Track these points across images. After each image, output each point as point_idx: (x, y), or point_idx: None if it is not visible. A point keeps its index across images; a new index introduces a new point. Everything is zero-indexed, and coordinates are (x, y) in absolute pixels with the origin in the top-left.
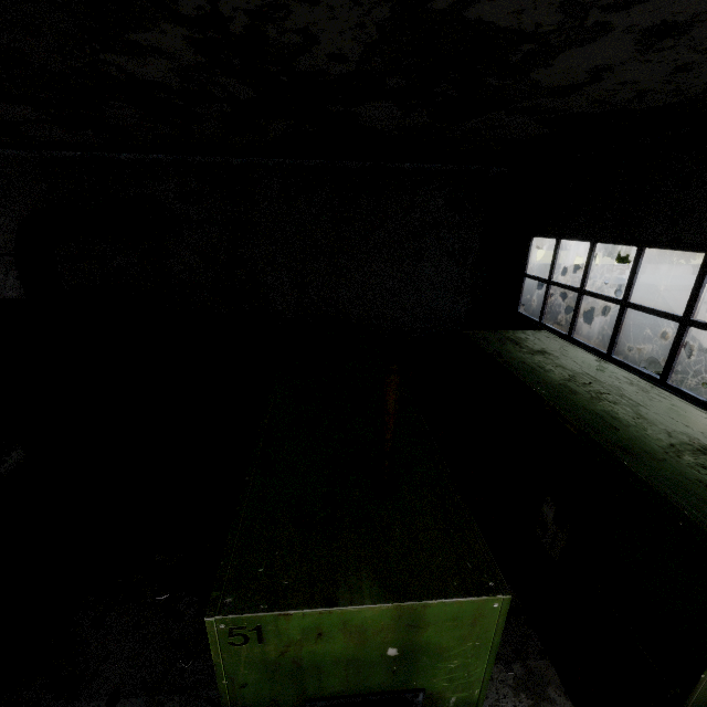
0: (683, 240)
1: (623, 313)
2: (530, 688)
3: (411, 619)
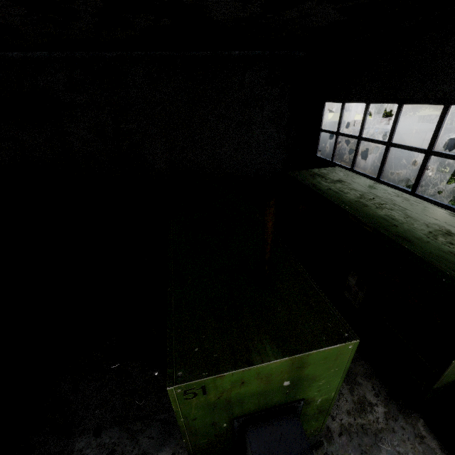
0: (430, 96)
1: (388, 150)
2: (347, 379)
3: (299, 363)
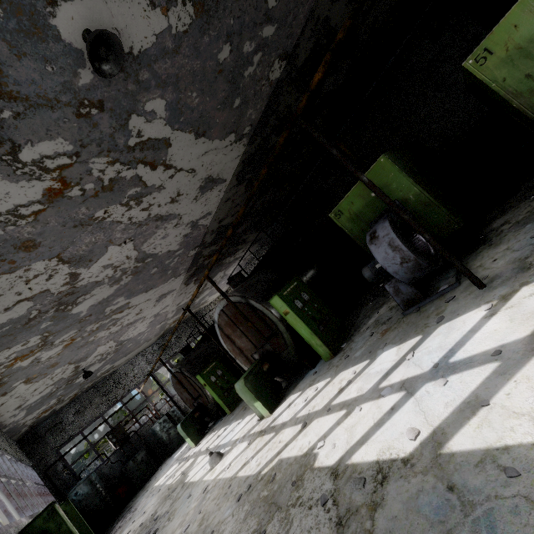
0: None
1: None
2: None
3: None
